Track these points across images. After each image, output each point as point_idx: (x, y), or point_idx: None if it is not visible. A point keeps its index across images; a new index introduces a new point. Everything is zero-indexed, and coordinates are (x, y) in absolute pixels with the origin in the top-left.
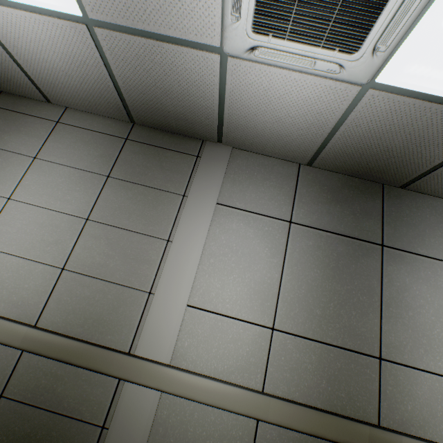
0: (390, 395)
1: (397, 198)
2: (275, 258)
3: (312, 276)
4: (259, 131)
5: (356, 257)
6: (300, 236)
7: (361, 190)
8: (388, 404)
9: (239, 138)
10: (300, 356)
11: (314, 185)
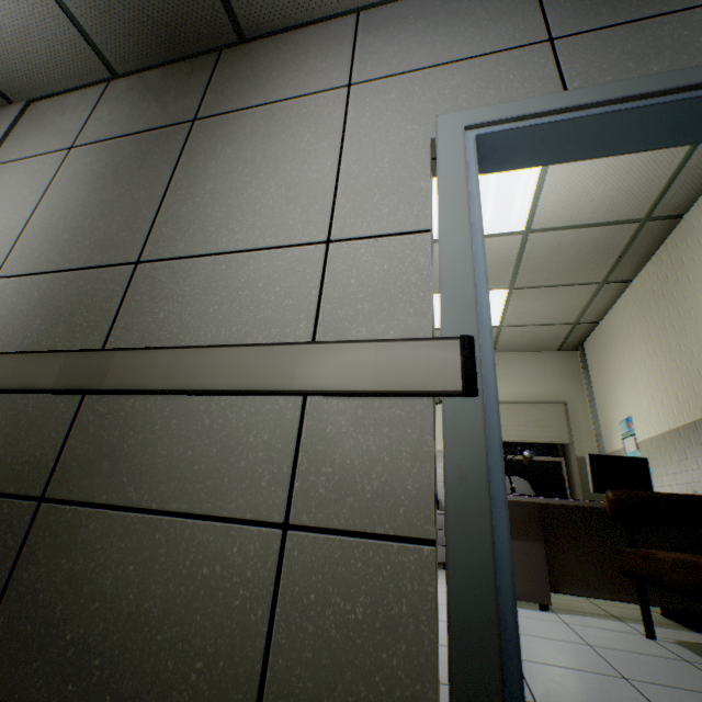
0: (136, 308)
1: (239, 56)
2: (34, 196)
3: (76, 197)
4: (3, 44)
5: (150, 150)
6: (78, 158)
7: (187, 71)
8: (128, 322)
9: (10, 76)
10: (18, 299)
11: (121, 95)
